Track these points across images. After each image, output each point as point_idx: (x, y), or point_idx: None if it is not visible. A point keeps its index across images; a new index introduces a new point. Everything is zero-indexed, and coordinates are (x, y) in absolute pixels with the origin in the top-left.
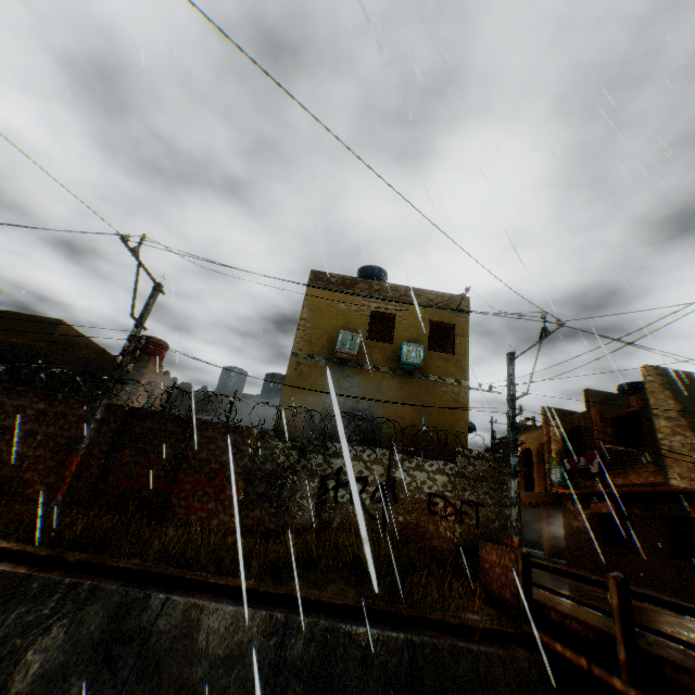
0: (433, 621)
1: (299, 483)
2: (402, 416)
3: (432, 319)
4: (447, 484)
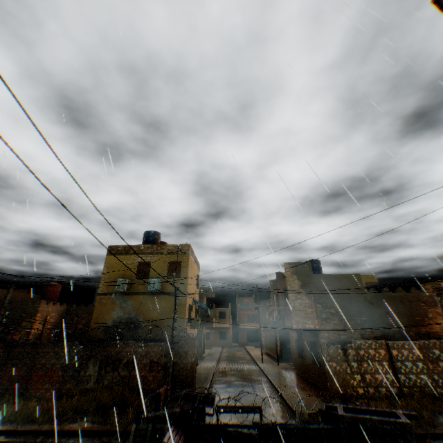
0: (112, 431)
1: (89, 367)
2: (152, 317)
3: (170, 260)
4: (160, 354)
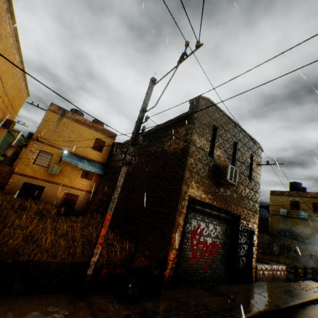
0: None
1: (273, 246)
2: (305, 232)
3: (312, 202)
4: (315, 252)
